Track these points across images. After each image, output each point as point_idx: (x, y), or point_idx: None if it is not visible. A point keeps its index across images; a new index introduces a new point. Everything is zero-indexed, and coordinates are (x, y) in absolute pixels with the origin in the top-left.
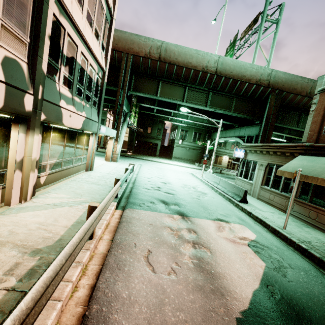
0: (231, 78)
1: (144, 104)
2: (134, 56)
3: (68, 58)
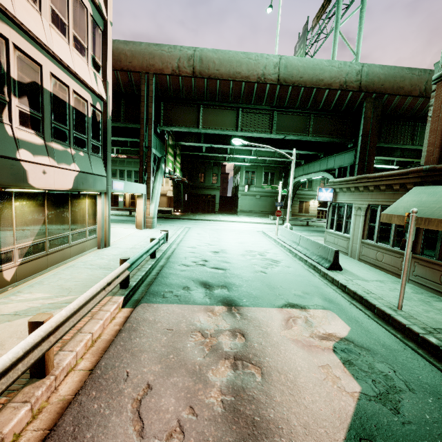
0: (302, 86)
1: (186, 142)
2: (157, 75)
3: (24, 85)
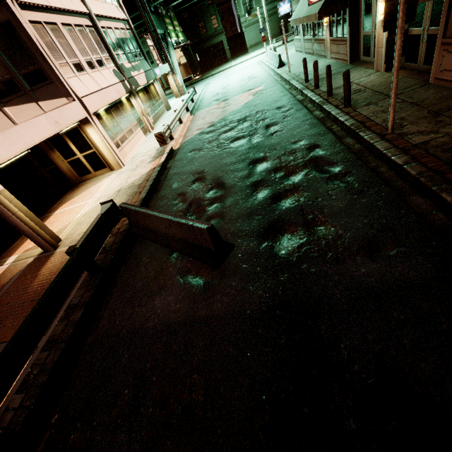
0: None
1: (174, 2)
2: None
3: (116, 43)
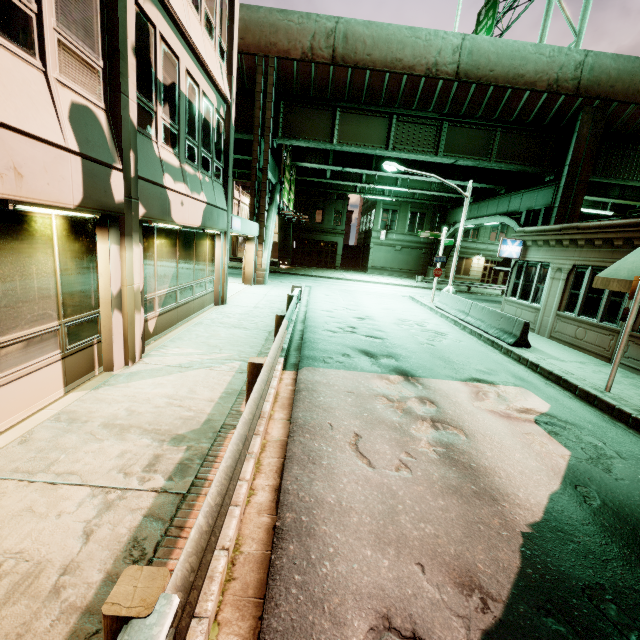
0: (492, 84)
1: (307, 163)
2: (280, 60)
3: (166, 88)
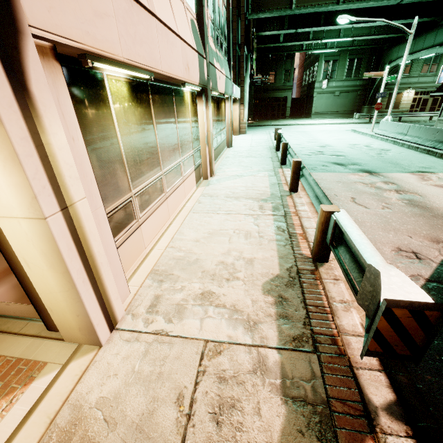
0: None
1: (267, 31)
2: None
3: None
